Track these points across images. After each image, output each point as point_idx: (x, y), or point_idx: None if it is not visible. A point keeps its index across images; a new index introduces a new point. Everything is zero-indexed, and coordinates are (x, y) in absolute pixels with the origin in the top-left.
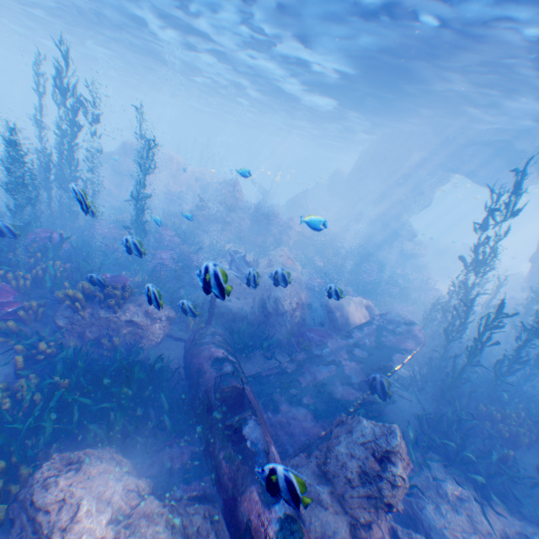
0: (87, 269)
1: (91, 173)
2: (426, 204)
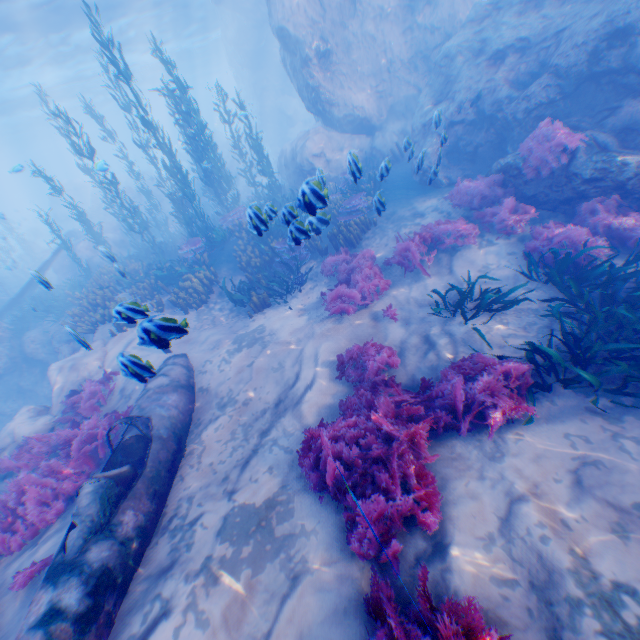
0: None
1: None
2: None
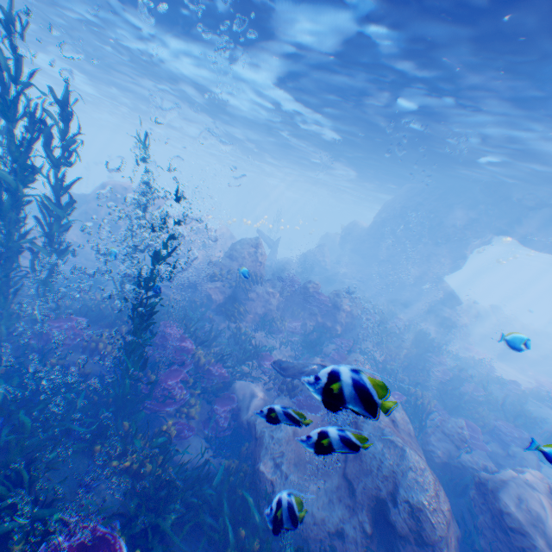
0: (6, 528)
1: (49, 241)
2: (460, 264)
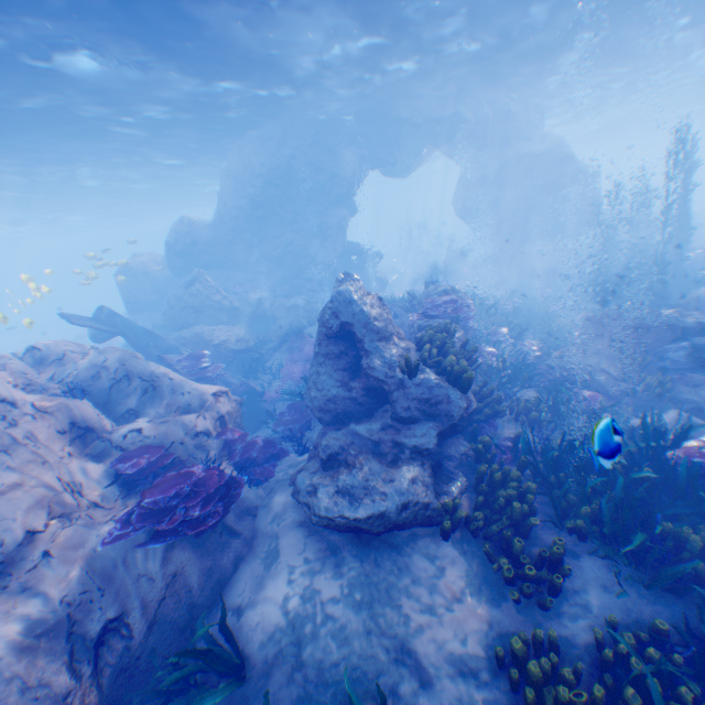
0: None
1: None
2: None
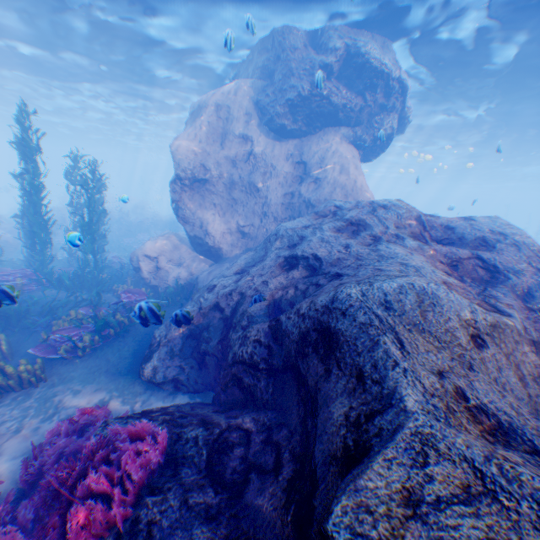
0: None
1: None
2: None
